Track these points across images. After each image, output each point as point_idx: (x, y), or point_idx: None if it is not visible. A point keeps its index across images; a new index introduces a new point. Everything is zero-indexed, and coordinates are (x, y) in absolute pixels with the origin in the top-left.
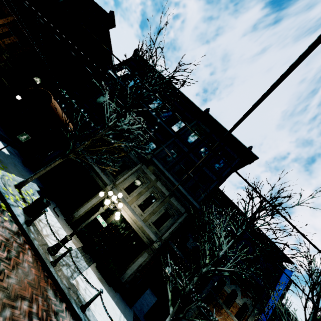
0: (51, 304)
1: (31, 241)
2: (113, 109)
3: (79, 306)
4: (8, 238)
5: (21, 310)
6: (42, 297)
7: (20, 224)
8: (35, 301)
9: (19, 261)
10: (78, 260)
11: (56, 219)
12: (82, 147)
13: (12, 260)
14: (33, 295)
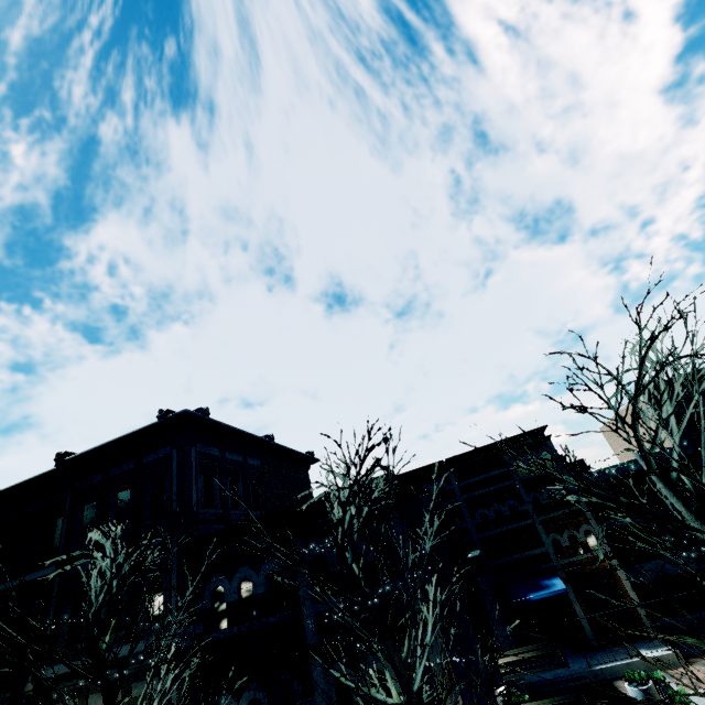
0: None
1: None
2: None
3: None
4: None
5: None
6: None
7: None
8: None
9: None
10: None
11: None
12: None
13: None
14: None
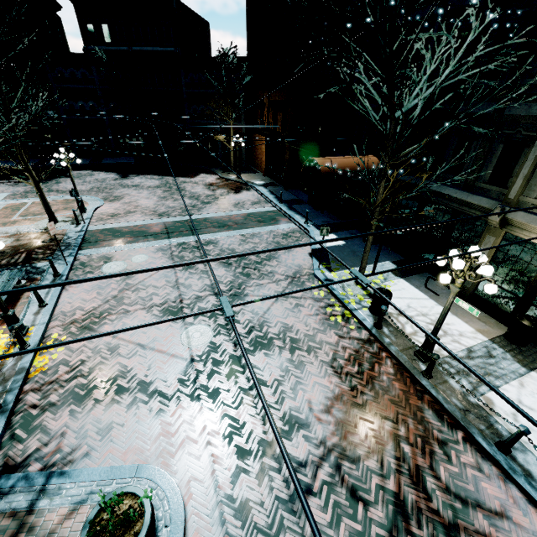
0: (431, 429)
1: (386, 347)
2: (413, 57)
3: (494, 442)
4: (357, 349)
5: (383, 430)
6: (414, 418)
7: (368, 330)
8: (402, 422)
9: (375, 374)
10: (495, 360)
11: (434, 301)
12: (380, 198)
13: (365, 374)
14: (398, 414)
